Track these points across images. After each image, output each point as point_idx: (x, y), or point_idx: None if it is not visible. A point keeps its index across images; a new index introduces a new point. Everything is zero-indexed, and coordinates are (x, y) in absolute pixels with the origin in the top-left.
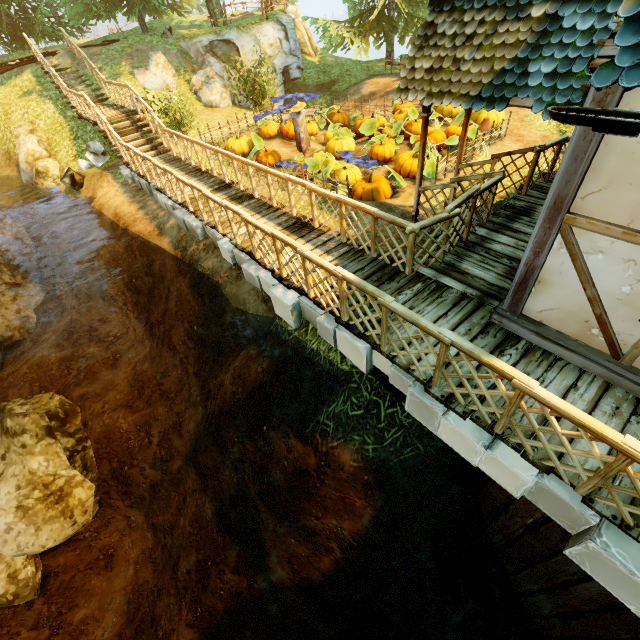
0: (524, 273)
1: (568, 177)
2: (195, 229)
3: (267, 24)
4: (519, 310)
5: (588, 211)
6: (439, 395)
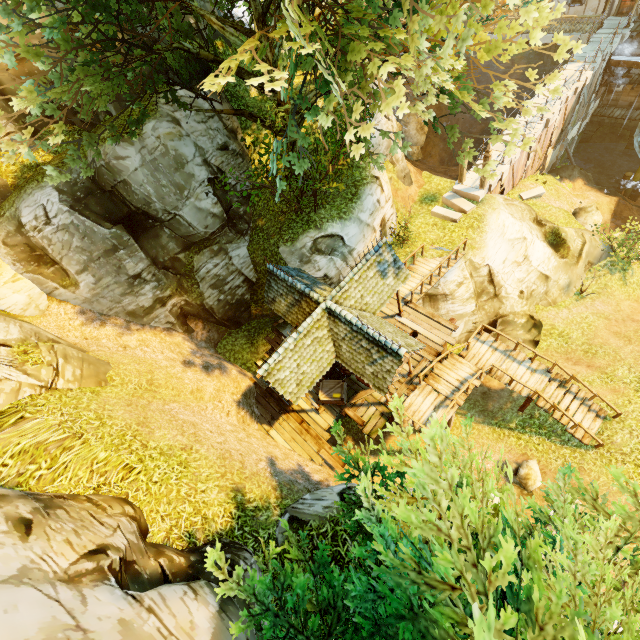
0: (550, 8)
1: None
2: None
3: None
4: None
5: None
6: None
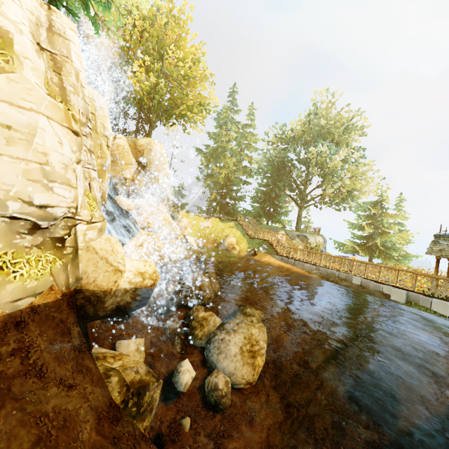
0: None
1: None
2: (336, 272)
3: (319, 236)
4: None
5: None
6: None
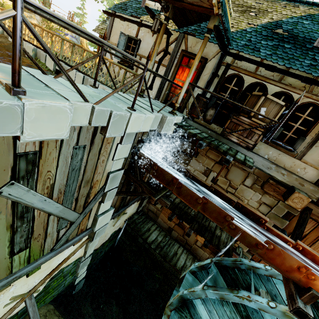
0: None
1: (108, 31)
2: None
3: None
4: (101, 69)
5: (112, 41)
6: (70, 65)
